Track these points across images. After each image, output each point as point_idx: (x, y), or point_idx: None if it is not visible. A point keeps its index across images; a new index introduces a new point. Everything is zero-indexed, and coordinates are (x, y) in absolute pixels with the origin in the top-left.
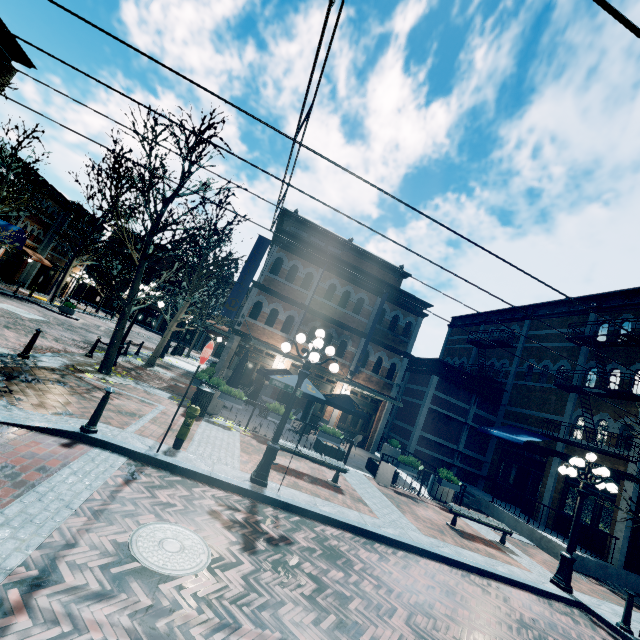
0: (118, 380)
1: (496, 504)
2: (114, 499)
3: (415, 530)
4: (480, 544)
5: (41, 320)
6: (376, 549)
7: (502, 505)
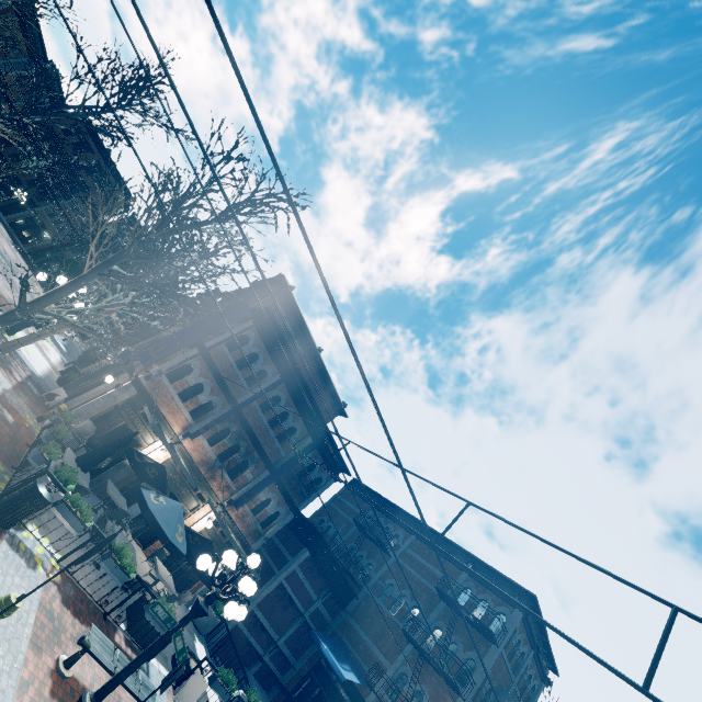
0: None
1: None
2: None
3: None
4: None
5: None
6: None
7: None
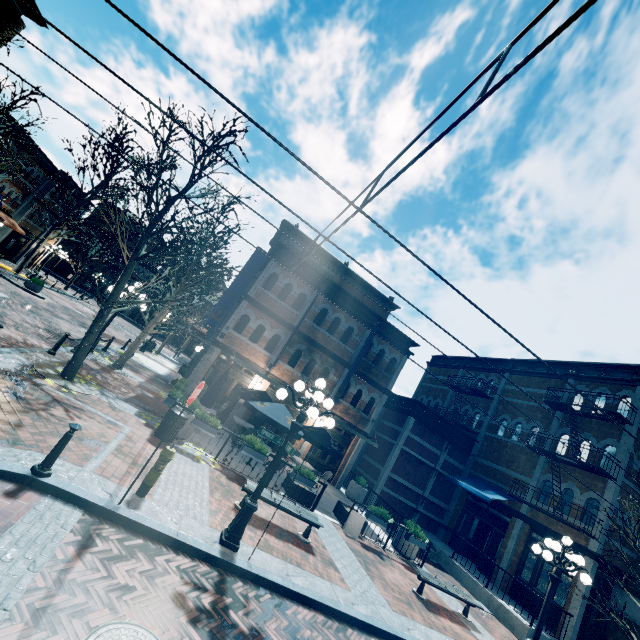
0: (81, 389)
1: (456, 560)
2: (61, 585)
3: (385, 605)
4: (445, 619)
5: (2, 297)
6: (349, 638)
7: (461, 561)
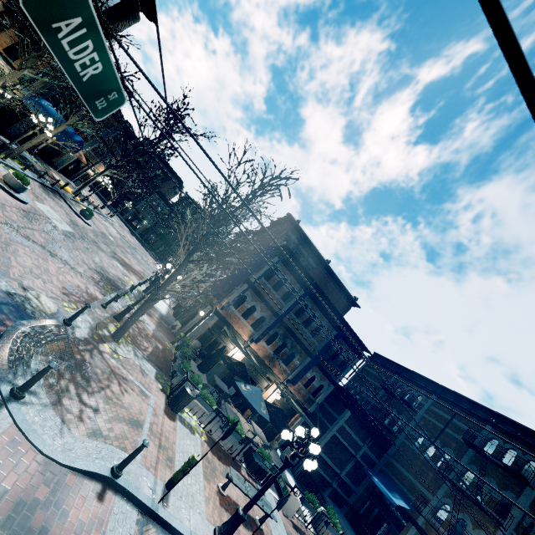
0: (124, 351)
1: None
2: None
3: None
4: None
5: (69, 232)
6: None
7: None
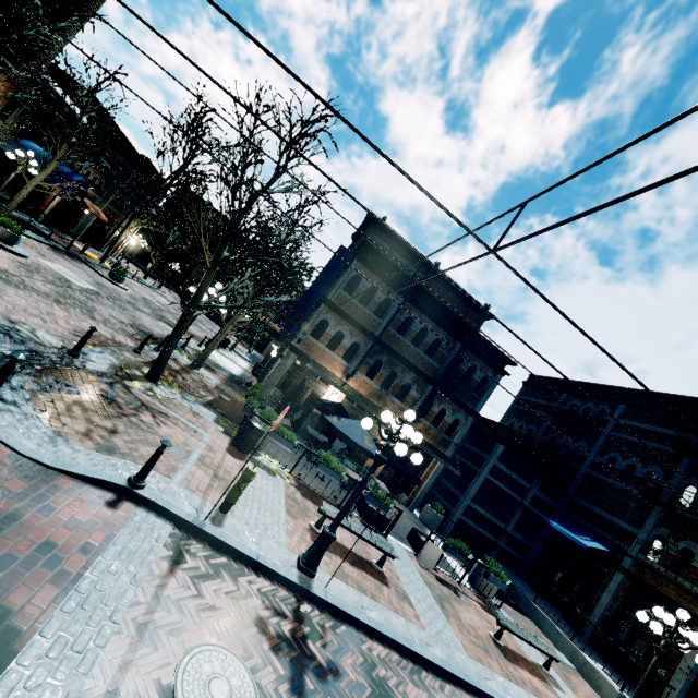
0: (165, 392)
1: (537, 605)
2: (159, 601)
3: (461, 649)
4: (524, 670)
5: (91, 290)
6: (423, 682)
7: (543, 606)
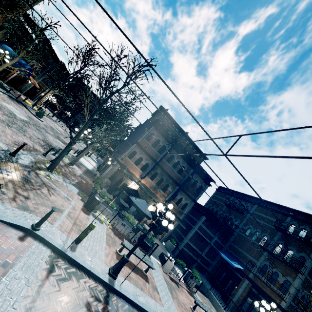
0: (55, 177)
1: (211, 291)
2: (39, 294)
3: None
4: None
5: (25, 120)
6: None
7: (213, 292)
